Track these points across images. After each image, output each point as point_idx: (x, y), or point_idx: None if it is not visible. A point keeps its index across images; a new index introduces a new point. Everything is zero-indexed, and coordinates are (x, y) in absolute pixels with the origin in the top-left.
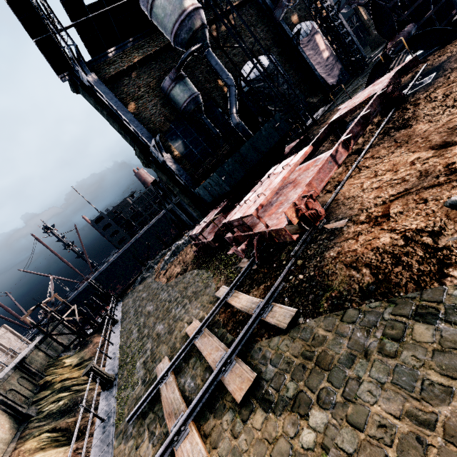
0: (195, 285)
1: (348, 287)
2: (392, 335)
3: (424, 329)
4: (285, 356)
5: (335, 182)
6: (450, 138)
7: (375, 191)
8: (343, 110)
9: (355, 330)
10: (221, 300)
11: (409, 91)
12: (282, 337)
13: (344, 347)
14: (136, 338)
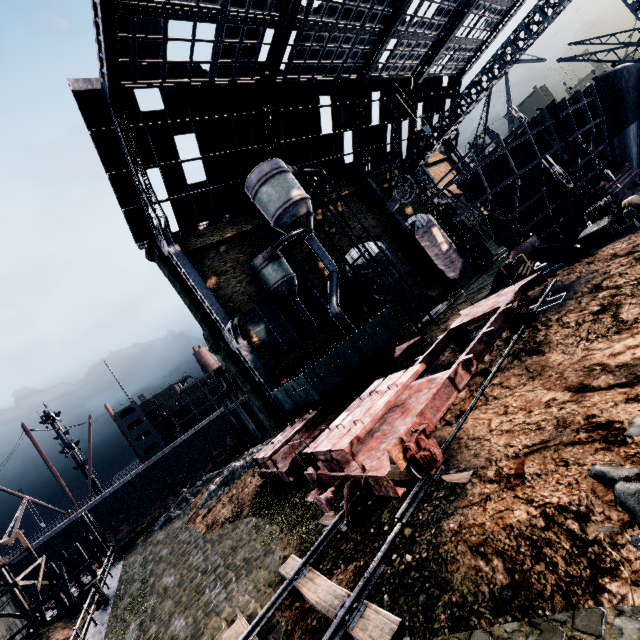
0: (249, 545)
1: (474, 588)
2: None
3: None
4: None
5: (457, 411)
6: (587, 381)
7: (506, 436)
8: (465, 317)
9: None
10: (288, 582)
11: (539, 307)
12: None
13: None
14: None
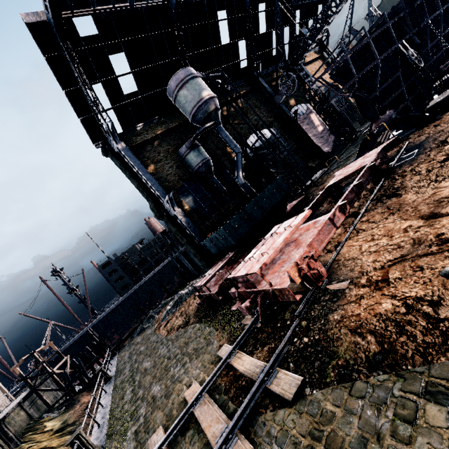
0: (196, 340)
1: (354, 355)
2: (404, 415)
3: (436, 411)
4: (291, 435)
5: (335, 242)
6: (436, 210)
7: (374, 255)
8: (338, 177)
9: (365, 407)
10: (223, 360)
11: (396, 164)
12: (288, 410)
13: (354, 427)
14: (129, 401)
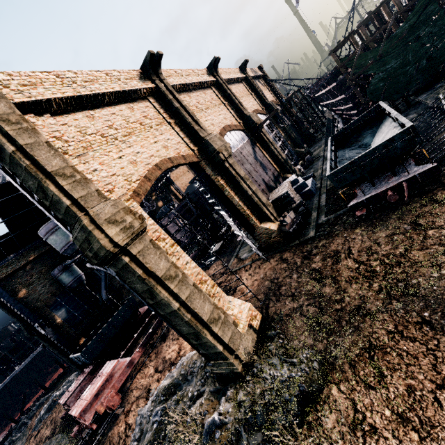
0: None
1: None
2: None
3: None
4: None
5: (136, 371)
6: (159, 366)
7: (136, 391)
8: None
9: None
10: None
11: None
12: None
13: None
14: None
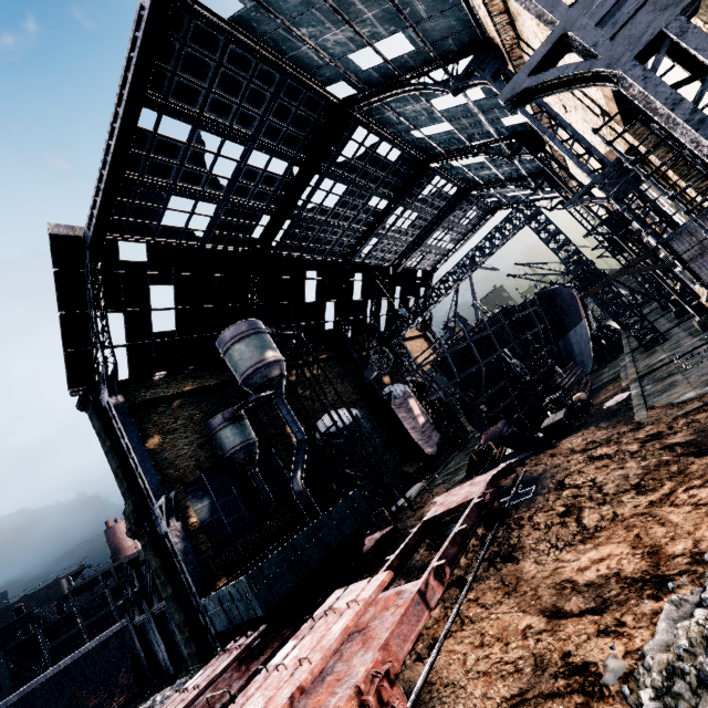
0: None
1: None
2: None
3: None
4: None
5: (430, 638)
6: (560, 602)
7: (483, 681)
8: (439, 507)
9: None
10: None
11: (512, 501)
12: None
13: None
14: None
